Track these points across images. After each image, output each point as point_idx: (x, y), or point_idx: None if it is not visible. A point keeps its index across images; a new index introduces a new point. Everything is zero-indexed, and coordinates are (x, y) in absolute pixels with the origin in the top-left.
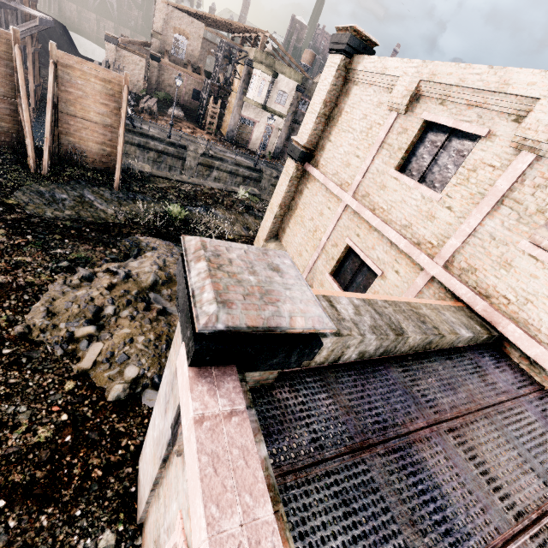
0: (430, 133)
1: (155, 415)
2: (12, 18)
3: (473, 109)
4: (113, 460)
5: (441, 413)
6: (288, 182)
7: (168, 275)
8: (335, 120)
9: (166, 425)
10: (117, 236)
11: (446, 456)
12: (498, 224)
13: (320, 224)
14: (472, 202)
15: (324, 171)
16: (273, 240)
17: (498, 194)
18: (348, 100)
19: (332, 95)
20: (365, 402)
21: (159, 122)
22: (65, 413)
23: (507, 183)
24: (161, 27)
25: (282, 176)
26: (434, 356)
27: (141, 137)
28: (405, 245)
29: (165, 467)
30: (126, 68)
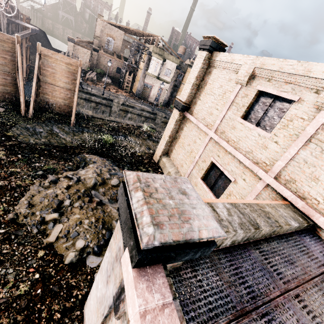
0: (262, 97)
1: (98, 280)
2: (15, 28)
3: (288, 84)
4: (67, 306)
5: (288, 284)
6: (174, 123)
7: (103, 179)
8: (202, 87)
9: (108, 293)
10: (72, 154)
11: (297, 318)
12: (309, 154)
13: (194, 148)
14: (291, 139)
15: (196, 117)
16: (165, 156)
17: (308, 136)
18: (211, 77)
19: (201, 74)
20: (239, 277)
21: (97, 85)
22: (37, 273)
23: (313, 129)
24: (99, 33)
25: (170, 119)
26: (276, 240)
27: (87, 94)
28: (249, 163)
29: (106, 321)
30: (79, 56)
